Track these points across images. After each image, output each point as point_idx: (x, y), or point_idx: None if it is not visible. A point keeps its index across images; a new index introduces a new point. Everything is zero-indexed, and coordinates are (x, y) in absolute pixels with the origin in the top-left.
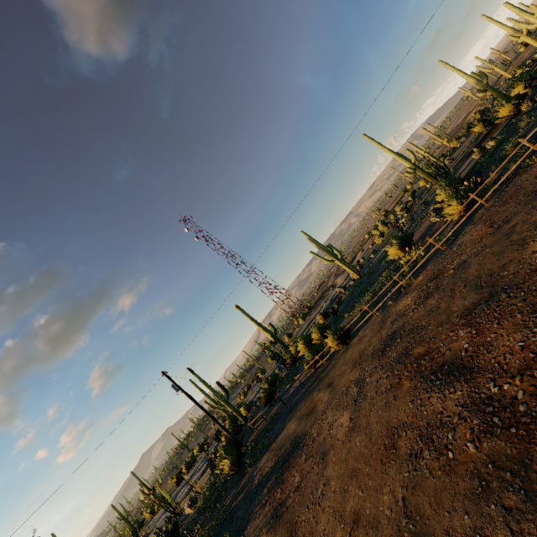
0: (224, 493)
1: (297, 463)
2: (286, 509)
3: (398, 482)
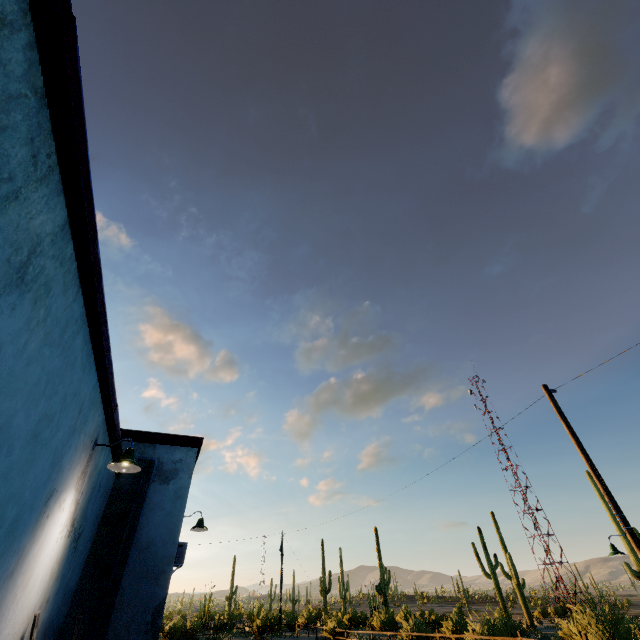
0: (244, 636)
1: None
2: None
3: None
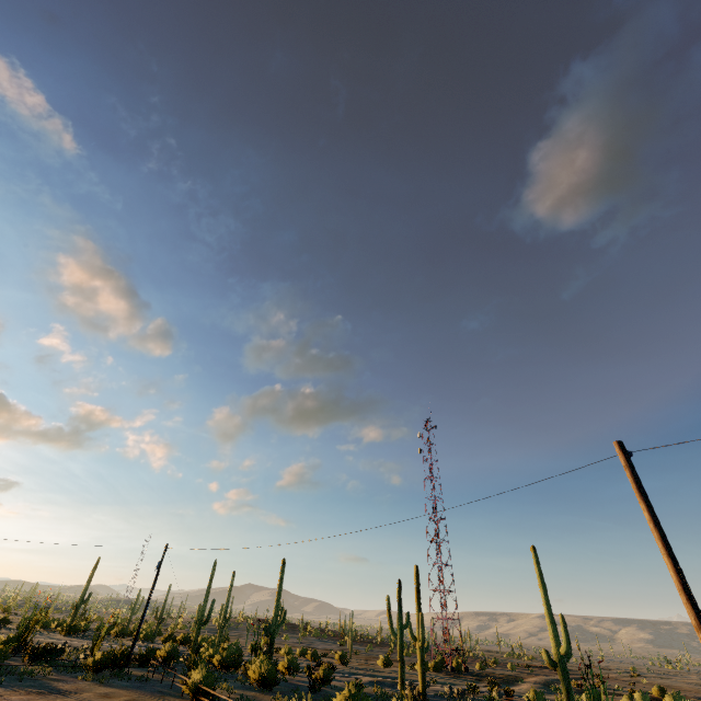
0: (71, 671)
1: (37, 696)
2: None
3: None
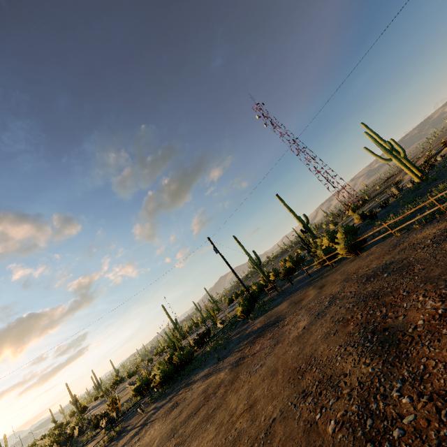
0: (234, 327)
1: (266, 336)
2: (242, 363)
3: (282, 403)
